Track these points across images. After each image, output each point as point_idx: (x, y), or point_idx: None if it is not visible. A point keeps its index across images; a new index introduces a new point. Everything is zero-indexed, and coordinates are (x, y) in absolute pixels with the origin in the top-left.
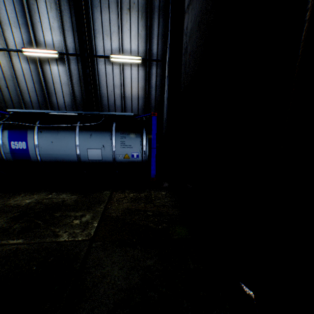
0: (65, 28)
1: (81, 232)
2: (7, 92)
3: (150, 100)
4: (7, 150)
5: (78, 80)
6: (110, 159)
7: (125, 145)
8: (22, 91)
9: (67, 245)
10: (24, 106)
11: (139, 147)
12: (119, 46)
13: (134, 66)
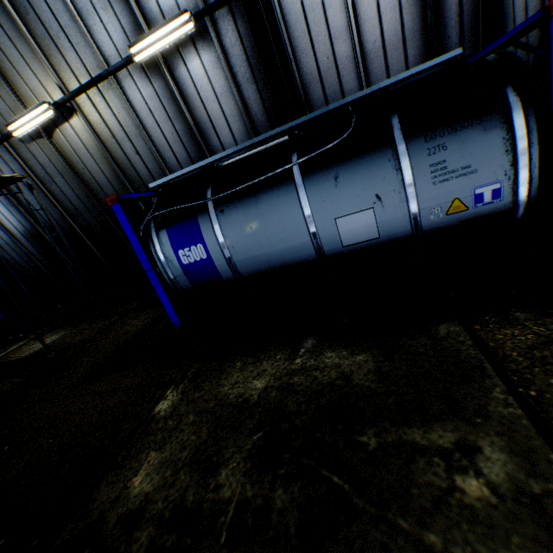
0: None
1: None
2: (140, 164)
3: (442, 29)
4: (176, 271)
5: (247, 70)
6: (403, 228)
7: (447, 172)
8: (160, 151)
9: None
10: None
11: (499, 162)
12: None
13: None
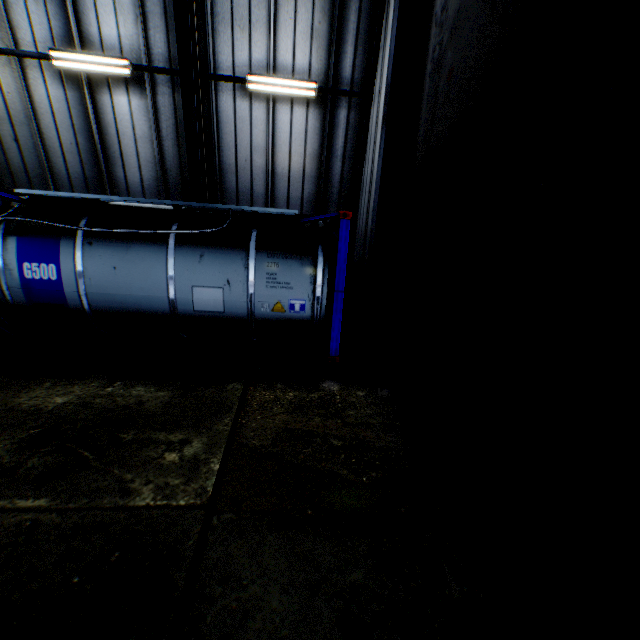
0: (149, 8)
1: (183, 486)
2: (16, 153)
3: (329, 185)
4: (14, 281)
5: (174, 132)
6: (242, 311)
7: (276, 282)
8: (50, 152)
9: (152, 517)
10: (53, 185)
11: (306, 288)
12: (268, 57)
13: (298, 105)
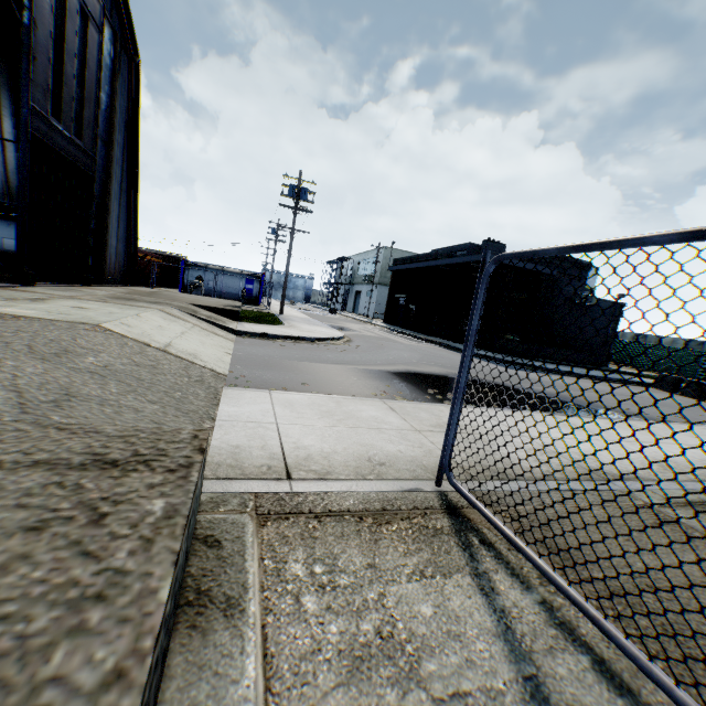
0: (4, 113)
1: None
2: None
3: None
4: None
5: (16, 169)
6: None
7: None
8: None
9: None
10: None
11: None
12: None
13: None
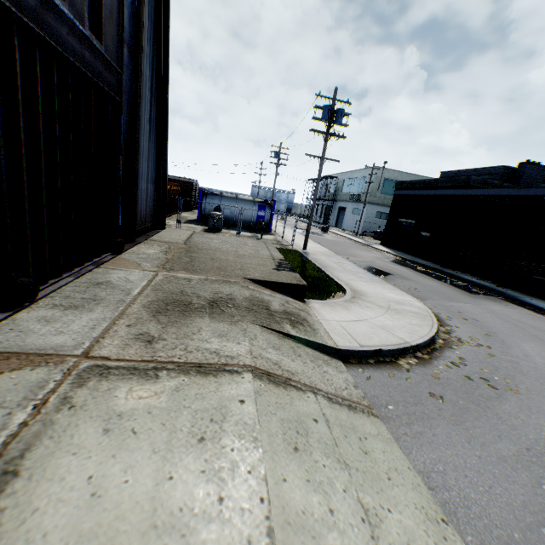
0: None
1: None
2: None
3: None
4: None
5: None
6: None
7: None
8: None
9: None
10: None
11: None
12: None
13: None
